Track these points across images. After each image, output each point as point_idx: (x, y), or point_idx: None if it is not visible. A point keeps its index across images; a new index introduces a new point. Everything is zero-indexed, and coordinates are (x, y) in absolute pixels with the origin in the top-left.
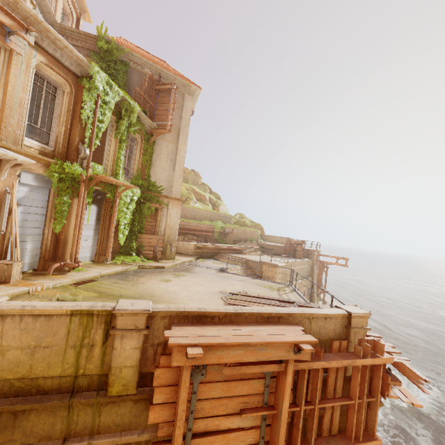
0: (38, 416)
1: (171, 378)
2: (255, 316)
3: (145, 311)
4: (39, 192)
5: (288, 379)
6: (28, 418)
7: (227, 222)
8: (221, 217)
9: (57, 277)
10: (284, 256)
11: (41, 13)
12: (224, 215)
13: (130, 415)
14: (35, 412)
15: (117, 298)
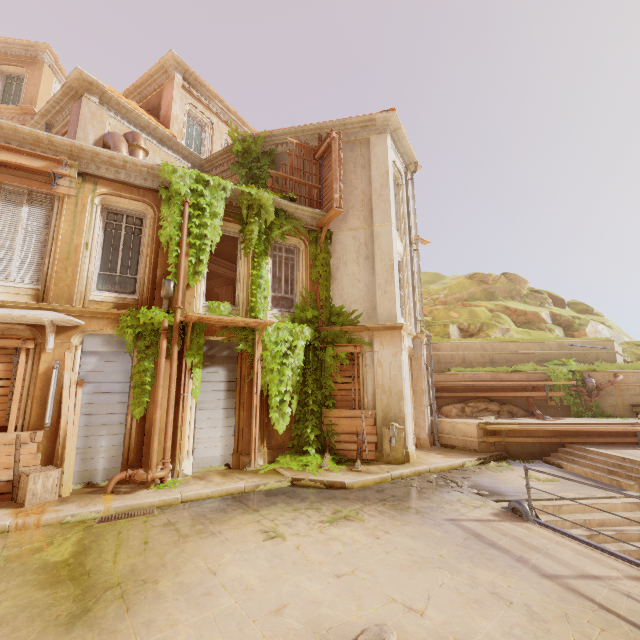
0: None
1: None
2: None
3: None
4: (116, 360)
5: None
6: None
7: (600, 359)
8: (572, 349)
9: (103, 500)
10: None
11: (184, 160)
12: (581, 344)
13: None
14: None
15: (58, 581)
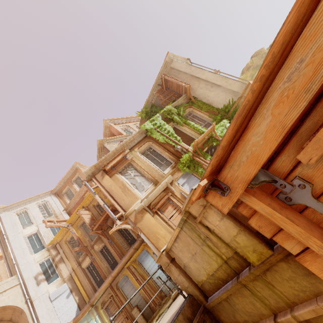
0: (238, 299)
1: None
2: None
3: (191, 192)
4: (191, 180)
5: None
6: (235, 302)
7: None
8: None
9: None
10: None
11: None
12: None
13: (299, 276)
14: (233, 297)
15: None
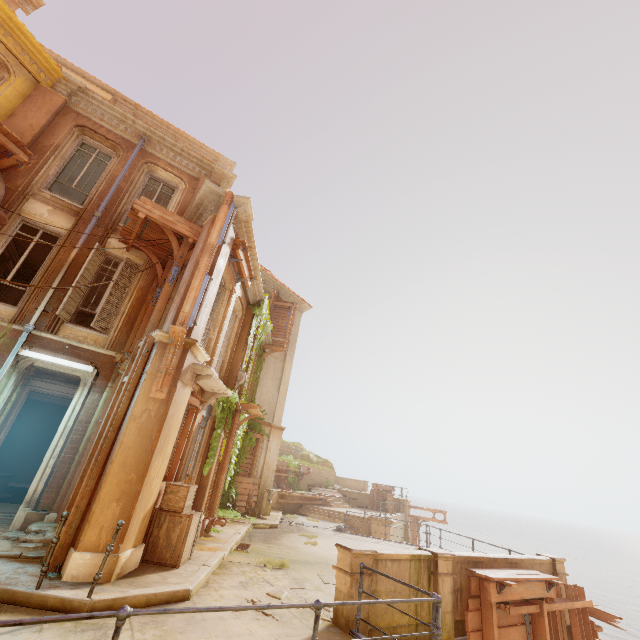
0: None
1: (477, 622)
2: (503, 562)
3: (453, 555)
4: (202, 423)
5: (546, 619)
6: None
7: (296, 457)
8: (291, 449)
9: (215, 540)
10: (371, 509)
11: None
12: (294, 447)
13: None
14: None
15: (310, 564)
